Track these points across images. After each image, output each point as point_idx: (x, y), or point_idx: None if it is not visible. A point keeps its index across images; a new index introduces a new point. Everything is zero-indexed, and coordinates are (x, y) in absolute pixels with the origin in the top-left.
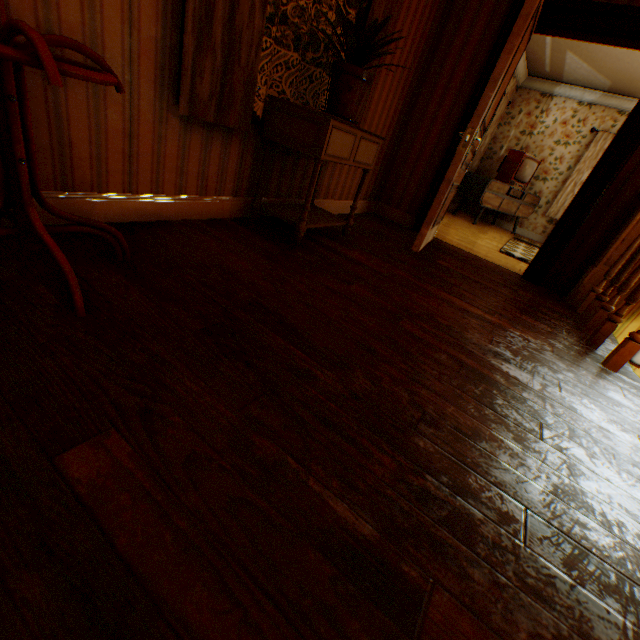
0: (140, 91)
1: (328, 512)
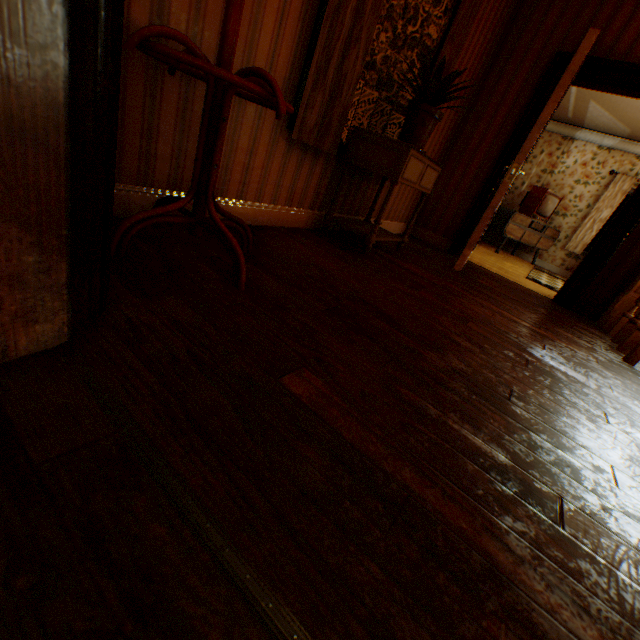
0: (265, 118)
1: (470, 443)
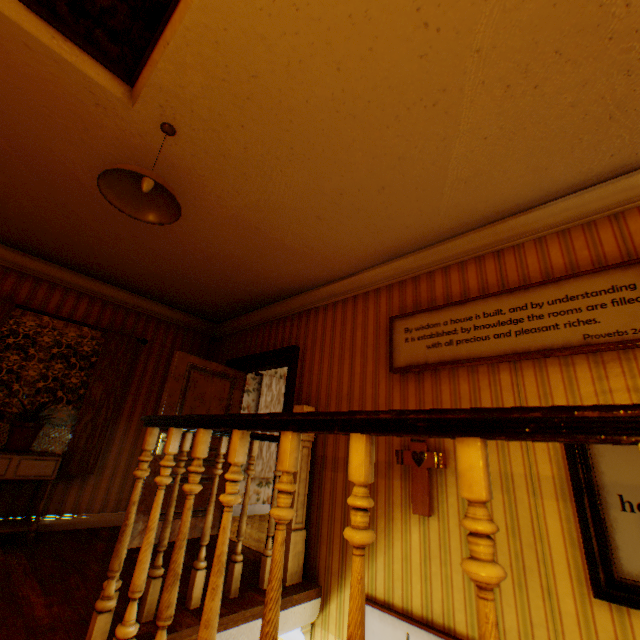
0: None
1: None
